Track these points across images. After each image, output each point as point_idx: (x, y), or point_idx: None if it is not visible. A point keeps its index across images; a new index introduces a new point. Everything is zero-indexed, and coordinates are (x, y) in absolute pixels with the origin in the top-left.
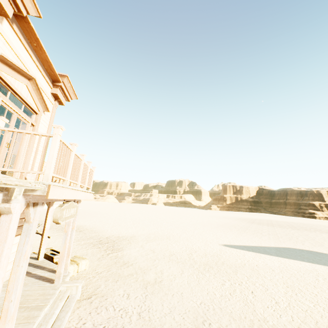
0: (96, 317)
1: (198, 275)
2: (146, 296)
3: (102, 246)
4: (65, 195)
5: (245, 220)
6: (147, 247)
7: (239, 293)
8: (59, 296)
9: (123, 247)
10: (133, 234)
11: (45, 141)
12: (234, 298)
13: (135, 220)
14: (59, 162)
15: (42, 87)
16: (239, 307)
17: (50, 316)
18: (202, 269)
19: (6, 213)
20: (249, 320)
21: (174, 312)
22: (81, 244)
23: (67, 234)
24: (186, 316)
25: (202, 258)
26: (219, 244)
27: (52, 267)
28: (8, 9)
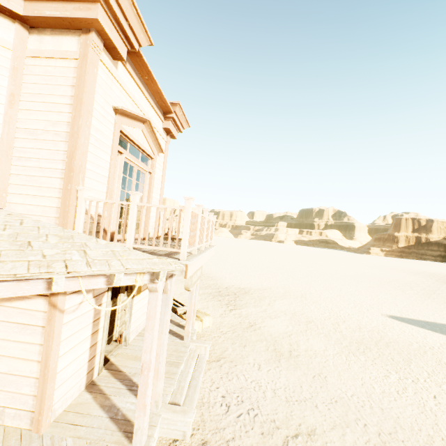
0: (228, 383)
1: (348, 356)
2: (281, 372)
3: (223, 299)
4: (196, 266)
5: (432, 276)
6: (276, 306)
7: (411, 394)
8: (190, 354)
9: (246, 303)
10: (257, 286)
11: (161, 187)
12: (403, 399)
13: (257, 265)
14: (190, 233)
15: (155, 126)
16: (411, 413)
17: (186, 375)
18: (354, 348)
19: (153, 292)
20: (427, 434)
21: (316, 399)
22: (200, 293)
23: (193, 294)
24: (333, 408)
25: (354, 332)
26: (382, 313)
27: (178, 321)
28: (123, 51)
